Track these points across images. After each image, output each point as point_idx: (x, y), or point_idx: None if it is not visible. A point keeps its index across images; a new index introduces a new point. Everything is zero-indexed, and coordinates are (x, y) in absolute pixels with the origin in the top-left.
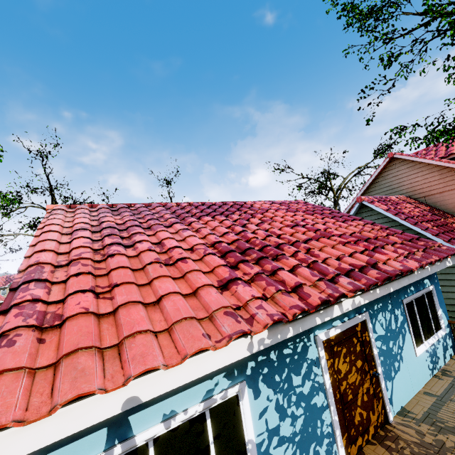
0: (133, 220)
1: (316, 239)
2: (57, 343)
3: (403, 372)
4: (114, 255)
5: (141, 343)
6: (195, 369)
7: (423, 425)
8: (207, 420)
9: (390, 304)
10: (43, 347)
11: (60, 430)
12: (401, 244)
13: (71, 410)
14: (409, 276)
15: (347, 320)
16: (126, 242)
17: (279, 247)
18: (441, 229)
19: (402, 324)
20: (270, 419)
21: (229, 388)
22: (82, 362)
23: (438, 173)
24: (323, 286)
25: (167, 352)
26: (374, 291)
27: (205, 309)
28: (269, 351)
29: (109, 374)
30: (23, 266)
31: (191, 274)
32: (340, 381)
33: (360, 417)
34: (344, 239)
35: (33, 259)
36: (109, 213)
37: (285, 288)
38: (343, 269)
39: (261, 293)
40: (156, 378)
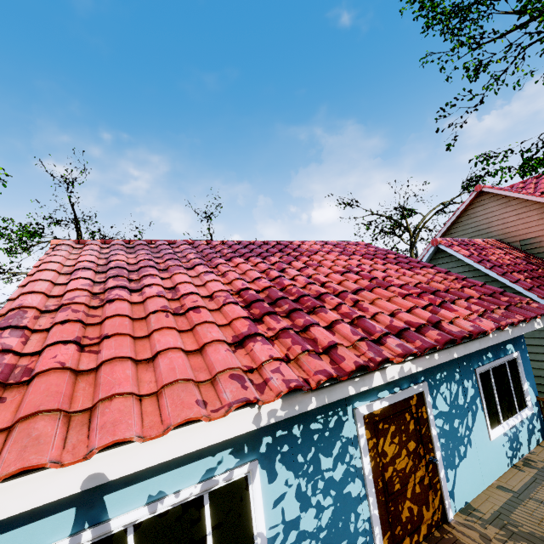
0: (148, 259)
1: (370, 289)
2: (18, 403)
3: (471, 459)
4: (113, 301)
5: (117, 408)
6: (182, 443)
7: (490, 528)
8: (206, 505)
9: (458, 373)
10: (1, 407)
11: (0, 509)
12: (477, 299)
13: (15, 486)
14: (480, 340)
15: (398, 391)
16: (133, 286)
17: (321, 297)
18: (537, 282)
19: (472, 399)
20: (288, 508)
21: (236, 468)
22: (39, 428)
23: (537, 212)
24: (364, 348)
25: (148, 421)
26: (431, 357)
27: (209, 370)
28: (292, 425)
29: (71, 444)
30: (3, 310)
31: (201, 327)
32: (384, 466)
33: (409, 513)
34: (406, 290)
35: (16, 302)
36: (122, 251)
37: (315, 349)
38: (395, 328)
39: (284, 353)
40: (129, 452)
